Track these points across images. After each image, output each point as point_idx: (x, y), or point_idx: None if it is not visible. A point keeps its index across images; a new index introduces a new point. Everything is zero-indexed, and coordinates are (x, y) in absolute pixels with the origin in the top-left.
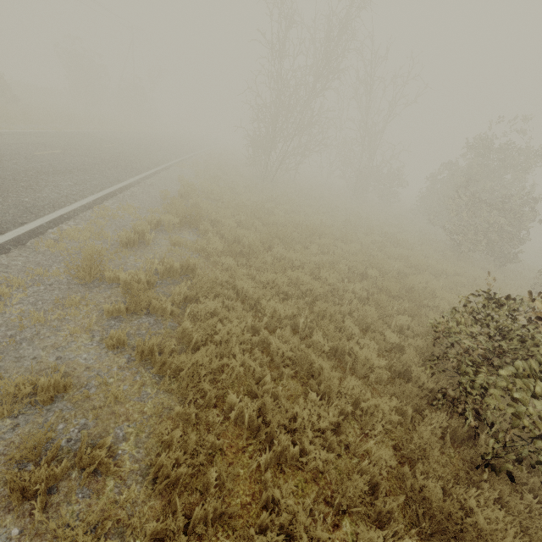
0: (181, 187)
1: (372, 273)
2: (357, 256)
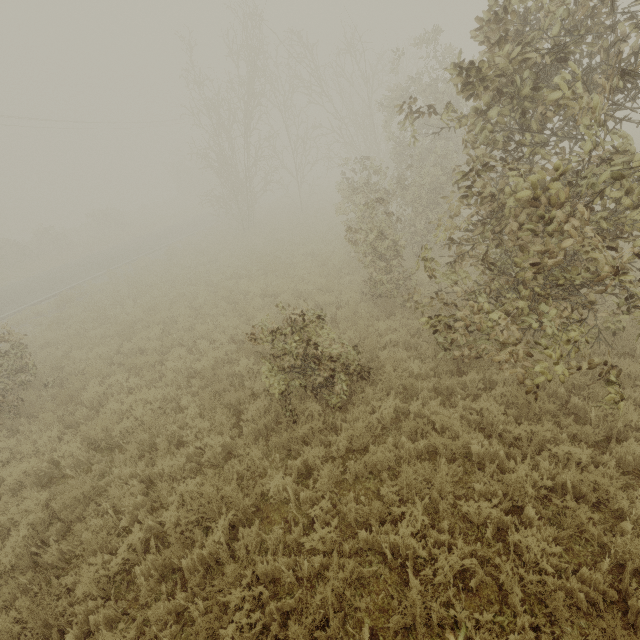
0: (105, 274)
1: (137, 316)
2: (146, 303)
